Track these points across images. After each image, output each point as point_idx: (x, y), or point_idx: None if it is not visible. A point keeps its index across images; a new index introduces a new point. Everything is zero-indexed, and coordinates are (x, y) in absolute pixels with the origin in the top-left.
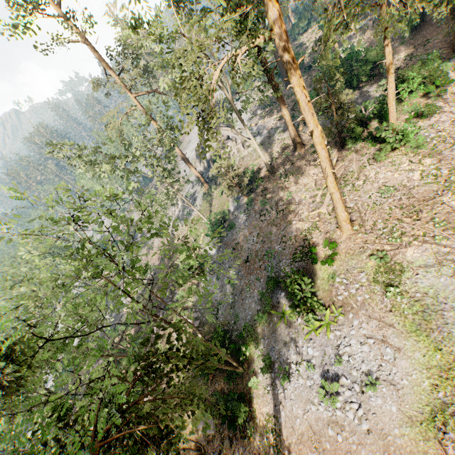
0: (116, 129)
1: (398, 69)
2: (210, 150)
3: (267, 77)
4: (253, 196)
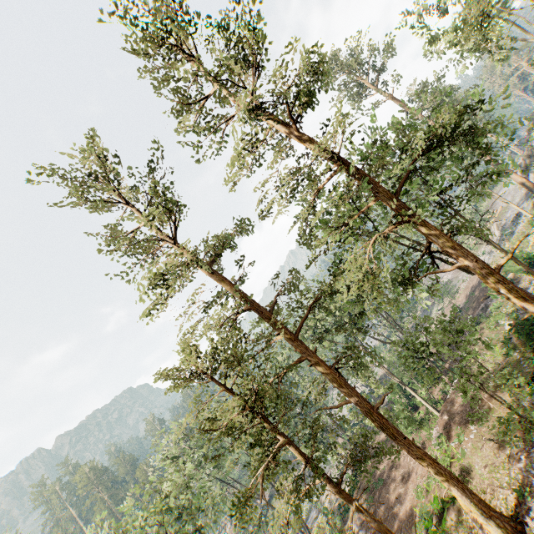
0: None
1: None
2: None
3: None
4: None
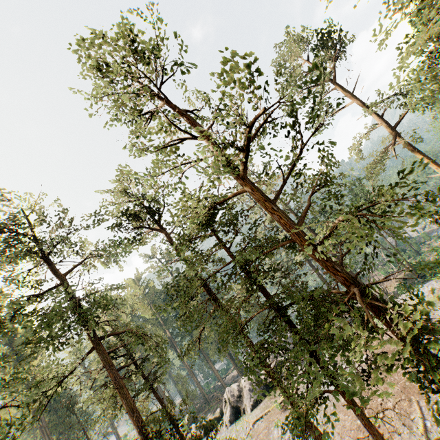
0: None
1: None
2: None
3: None
4: None
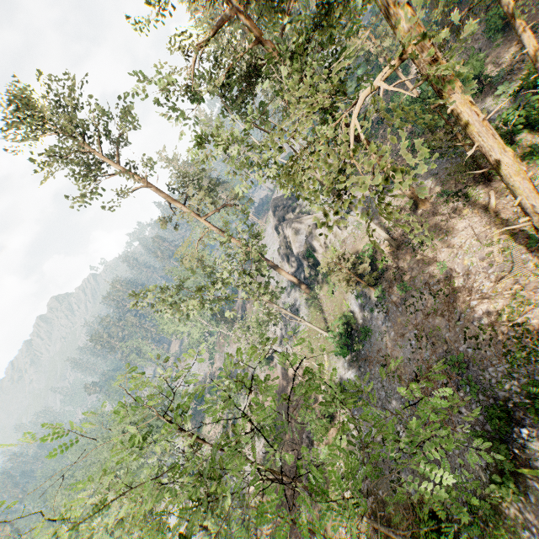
0: (193, 258)
1: (511, 70)
2: (297, 246)
3: (354, 140)
4: (381, 284)
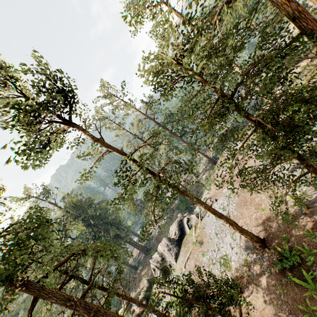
0: None
1: None
2: None
3: None
4: None
